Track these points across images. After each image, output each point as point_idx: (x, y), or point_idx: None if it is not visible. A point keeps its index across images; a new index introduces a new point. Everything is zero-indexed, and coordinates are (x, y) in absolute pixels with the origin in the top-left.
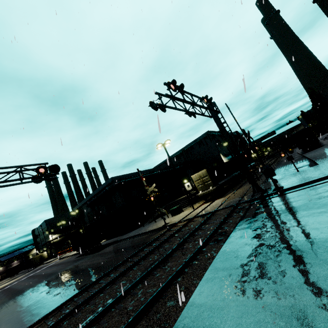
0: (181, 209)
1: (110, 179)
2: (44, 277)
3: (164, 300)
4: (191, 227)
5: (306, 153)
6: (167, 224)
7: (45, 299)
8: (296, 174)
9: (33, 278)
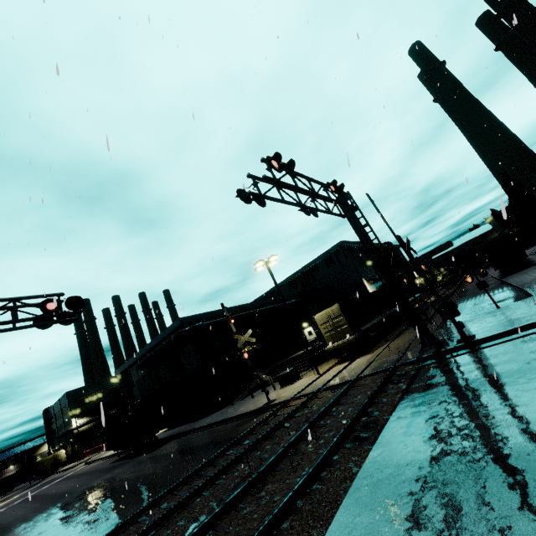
0: (297, 375)
1: (178, 321)
2: (51, 501)
3: None
4: (314, 409)
5: (507, 277)
6: (272, 403)
7: None
8: (496, 313)
9: (33, 501)
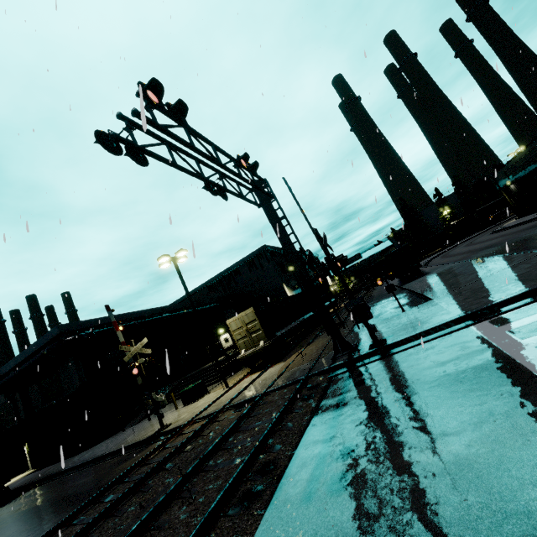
0: (204, 389)
1: (56, 328)
2: None
3: None
4: (210, 438)
5: (406, 284)
6: (166, 429)
7: None
8: (403, 316)
9: None
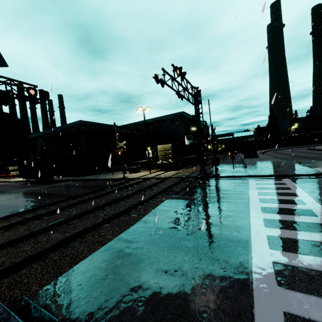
0: (139, 170)
1: (79, 121)
2: None
3: (129, 213)
4: (148, 183)
5: (245, 158)
6: (126, 178)
7: (4, 206)
8: (232, 170)
9: None
